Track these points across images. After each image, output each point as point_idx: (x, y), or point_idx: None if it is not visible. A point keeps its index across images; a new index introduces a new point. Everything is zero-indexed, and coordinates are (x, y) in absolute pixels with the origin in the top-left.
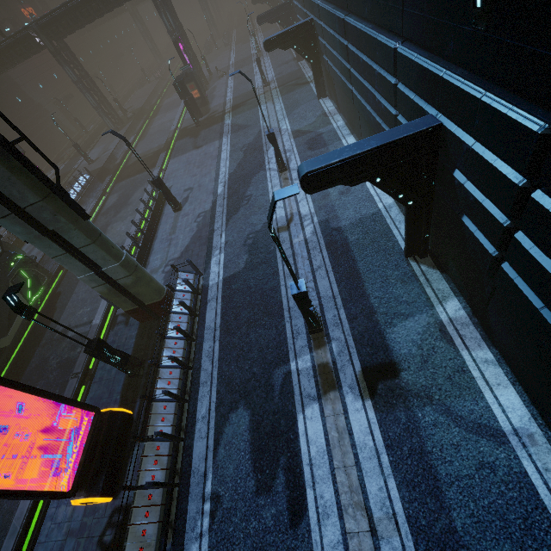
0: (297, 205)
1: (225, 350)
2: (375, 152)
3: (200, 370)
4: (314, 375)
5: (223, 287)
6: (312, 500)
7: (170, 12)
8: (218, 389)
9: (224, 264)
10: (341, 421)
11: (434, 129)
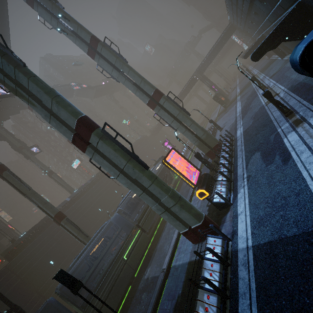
0: (275, 93)
1: (246, 146)
2: (276, 30)
3: (237, 156)
4: (290, 126)
5: (243, 133)
6: (294, 153)
7: (207, 80)
8: (245, 155)
9: (242, 129)
10: (306, 127)
11: (297, 5)
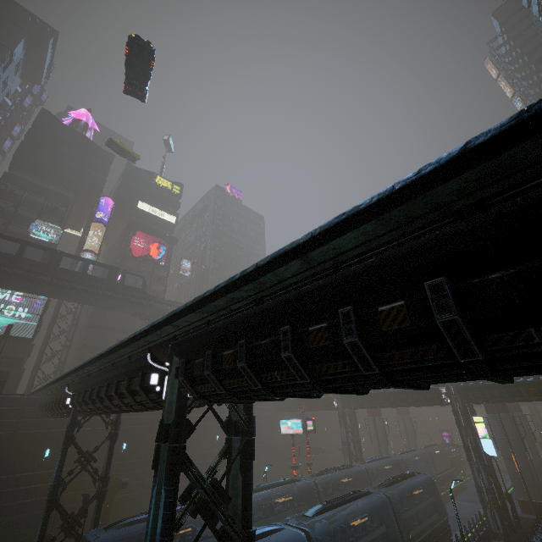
0: None
1: None
2: None
3: None
4: None
5: None
6: None
7: (539, 416)
8: None
9: None
10: None
11: None
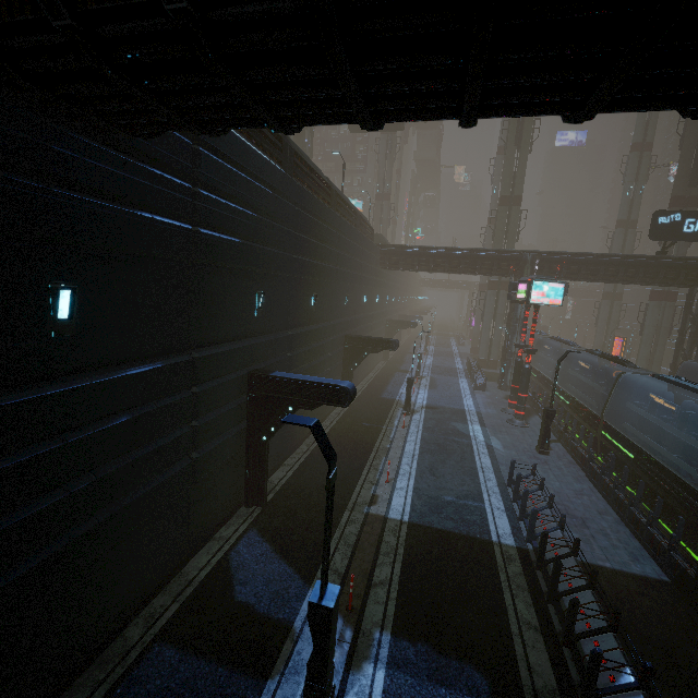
0: None
1: None
2: None
3: None
4: None
5: None
6: None
7: None
8: None
9: None
10: None
11: None
